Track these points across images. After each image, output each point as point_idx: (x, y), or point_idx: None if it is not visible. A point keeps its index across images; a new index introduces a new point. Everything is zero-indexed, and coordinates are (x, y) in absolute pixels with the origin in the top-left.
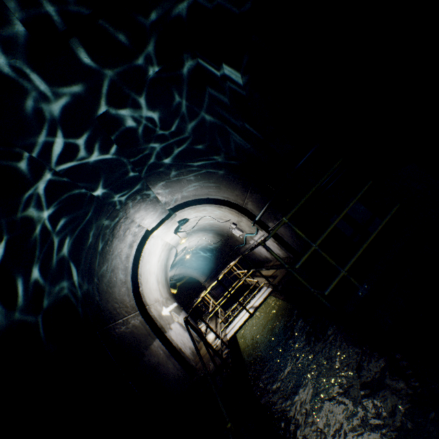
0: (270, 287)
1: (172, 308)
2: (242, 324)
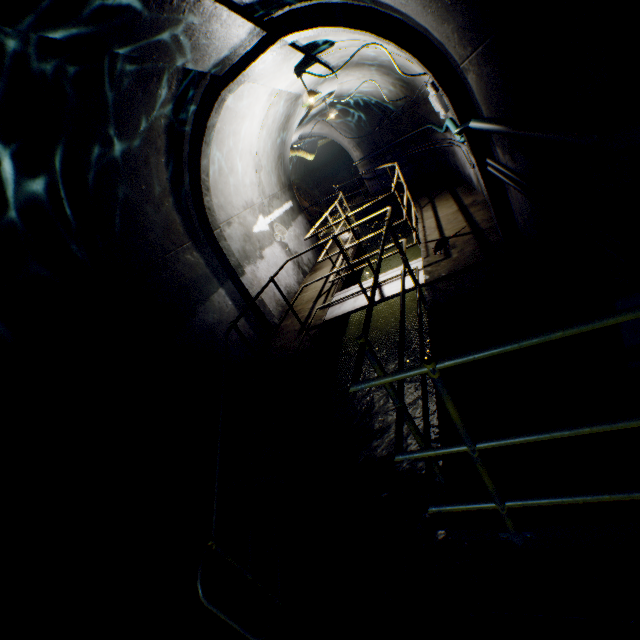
0: (425, 274)
1: (278, 215)
2: (351, 312)
